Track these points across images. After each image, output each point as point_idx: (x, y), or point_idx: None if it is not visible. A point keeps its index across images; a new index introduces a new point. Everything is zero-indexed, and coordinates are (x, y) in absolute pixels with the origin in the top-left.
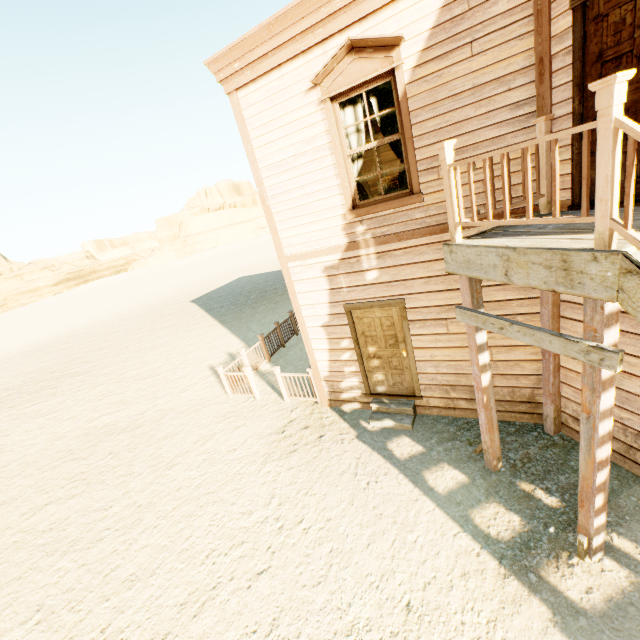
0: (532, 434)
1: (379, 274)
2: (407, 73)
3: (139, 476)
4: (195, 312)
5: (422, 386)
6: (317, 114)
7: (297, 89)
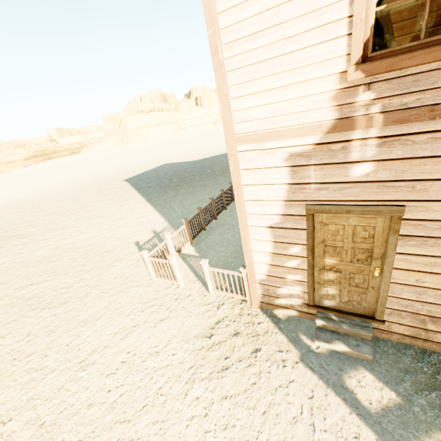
0: None
1: (374, 169)
2: None
3: (50, 374)
4: (127, 189)
5: (388, 310)
6: None
7: None
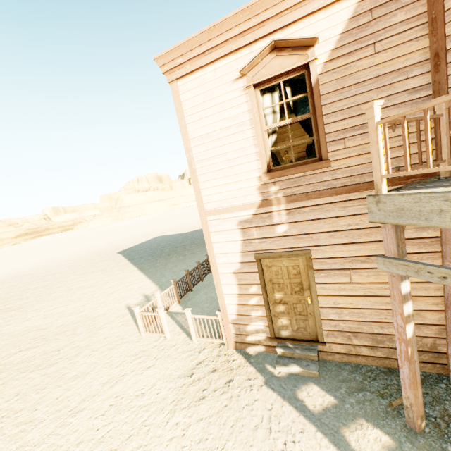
0: (440, 386)
1: (288, 228)
2: (319, 66)
3: (40, 424)
4: (120, 260)
5: (325, 332)
6: (242, 97)
7: (226, 79)
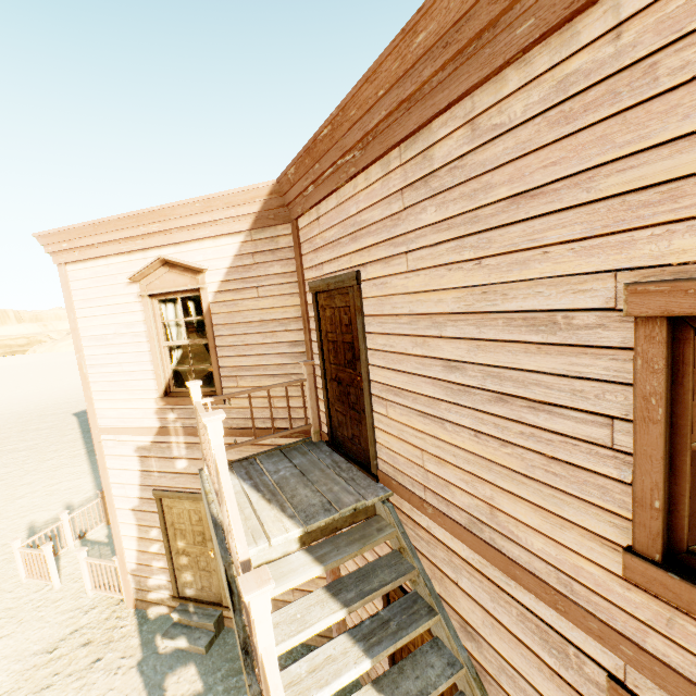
0: None
1: (188, 464)
2: (211, 294)
3: None
4: (68, 431)
5: None
6: (137, 304)
7: (121, 279)
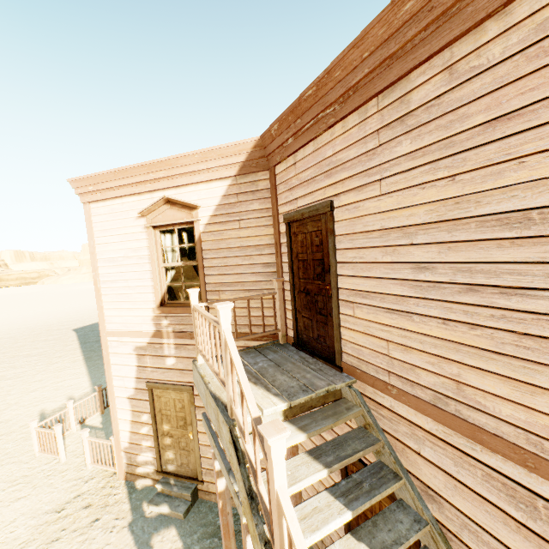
0: None
1: (176, 361)
2: (202, 226)
3: None
4: (69, 342)
5: (204, 470)
6: (143, 234)
7: (132, 214)
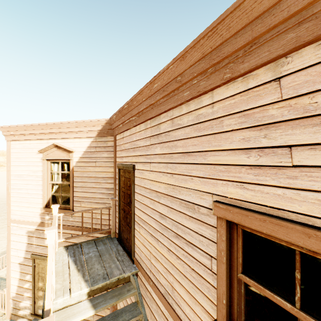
0: None
1: None
2: (75, 162)
3: None
4: (3, 214)
5: None
6: (40, 162)
7: (35, 150)
